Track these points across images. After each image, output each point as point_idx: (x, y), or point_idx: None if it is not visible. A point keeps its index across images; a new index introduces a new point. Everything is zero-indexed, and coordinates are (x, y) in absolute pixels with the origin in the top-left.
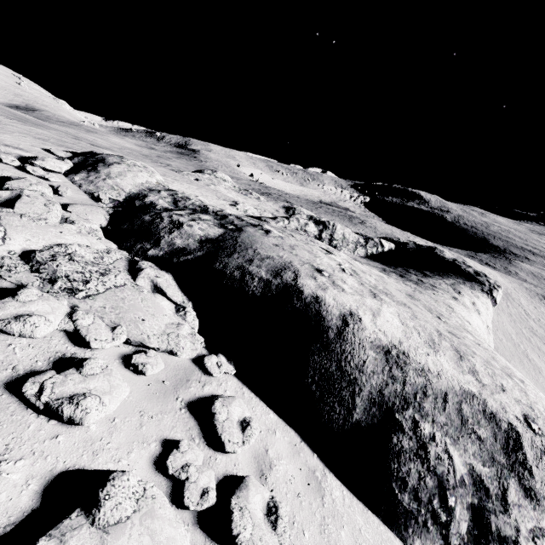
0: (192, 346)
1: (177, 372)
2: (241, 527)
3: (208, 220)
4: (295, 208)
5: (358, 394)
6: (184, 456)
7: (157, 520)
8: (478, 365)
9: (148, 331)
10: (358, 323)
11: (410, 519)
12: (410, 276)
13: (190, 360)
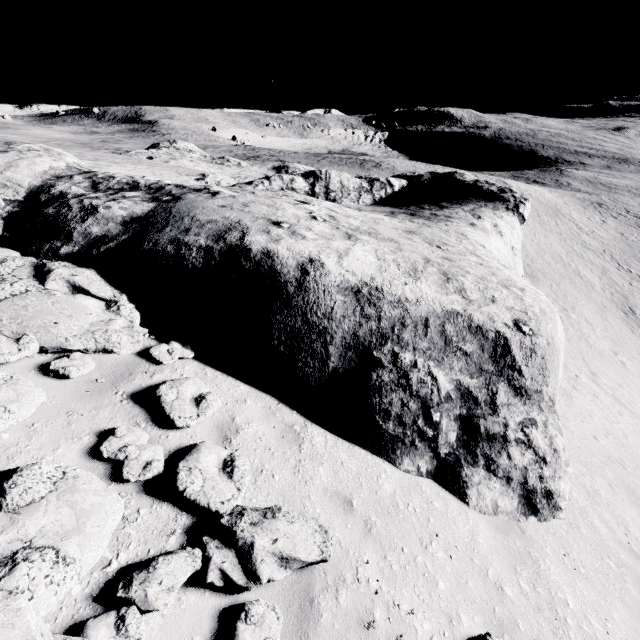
0: (130, 339)
1: (116, 369)
2: (188, 483)
3: (134, 197)
4: (287, 166)
5: (330, 343)
6: (122, 440)
7: (78, 494)
8: (467, 283)
9: (65, 334)
10: (320, 269)
11: (397, 442)
12: (422, 212)
13: (134, 355)
